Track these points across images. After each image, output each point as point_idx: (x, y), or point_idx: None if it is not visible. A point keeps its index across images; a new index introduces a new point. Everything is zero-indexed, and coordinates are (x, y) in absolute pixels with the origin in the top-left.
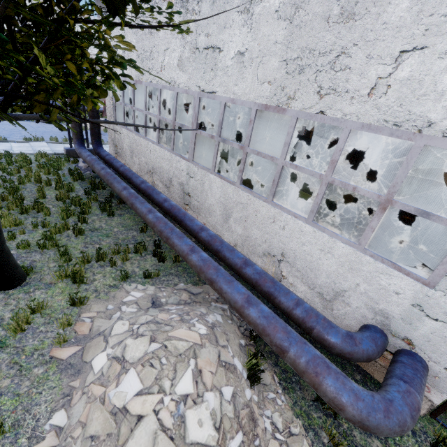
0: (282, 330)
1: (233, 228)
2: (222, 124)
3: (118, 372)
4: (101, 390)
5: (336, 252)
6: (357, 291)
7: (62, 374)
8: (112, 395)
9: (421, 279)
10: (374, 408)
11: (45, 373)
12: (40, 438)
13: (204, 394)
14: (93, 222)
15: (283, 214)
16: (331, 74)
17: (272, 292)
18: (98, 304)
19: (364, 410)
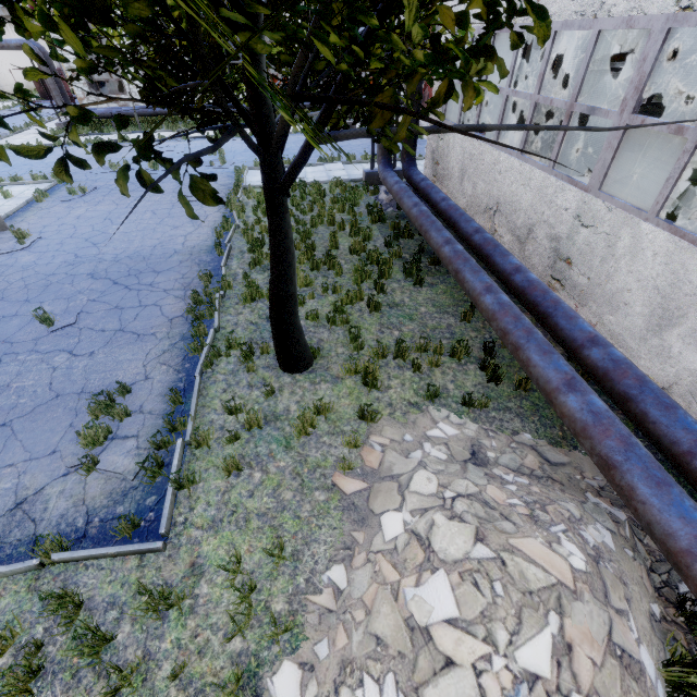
0: None
1: (674, 350)
2: None
3: (419, 562)
4: (393, 576)
5: None
6: None
7: (344, 513)
8: (409, 596)
9: None
10: None
11: (326, 503)
12: (317, 588)
13: (571, 694)
14: (392, 292)
15: None
16: None
17: None
18: (391, 427)
19: None
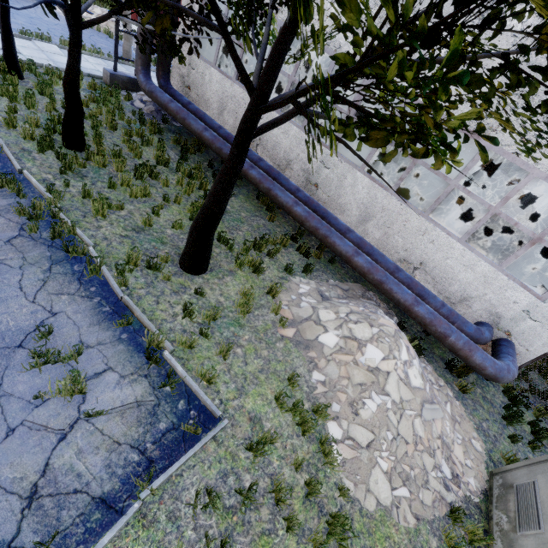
0: (445, 323)
1: (370, 231)
2: None
3: (357, 346)
4: (350, 358)
5: (477, 269)
6: (482, 299)
7: (297, 348)
8: (363, 360)
9: (537, 294)
10: (503, 368)
11: (286, 347)
12: (314, 387)
13: (413, 360)
14: None
15: (438, 230)
16: (541, 124)
17: (423, 295)
18: (283, 294)
19: (498, 369)
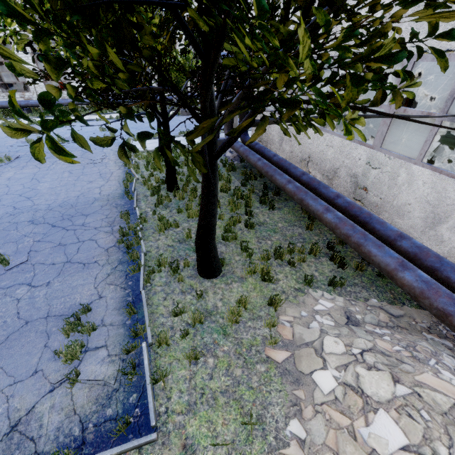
0: None
1: (445, 237)
2: None
3: (361, 406)
4: (345, 421)
5: None
6: None
7: (282, 378)
8: (365, 434)
9: None
10: None
11: (267, 372)
12: (285, 442)
13: None
14: (257, 215)
15: None
16: None
17: None
18: (290, 307)
19: None
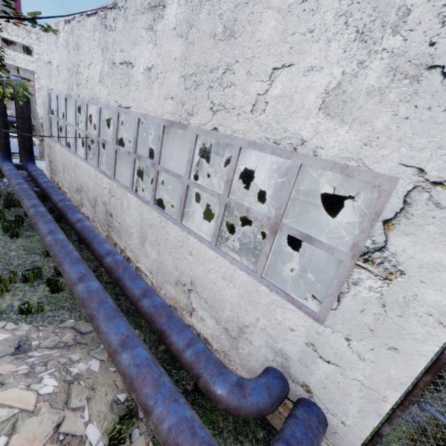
0: (152, 383)
1: (149, 252)
2: (137, 140)
3: None
4: None
5: (236, 281)
6: (257, 327)
7: None
8: None
9: (312, 312)
10: None
11: None
12: None
13: None
14: None
15: (190, 237)
16: (220, 90)
17: (165, 330)
18: None
19: None
